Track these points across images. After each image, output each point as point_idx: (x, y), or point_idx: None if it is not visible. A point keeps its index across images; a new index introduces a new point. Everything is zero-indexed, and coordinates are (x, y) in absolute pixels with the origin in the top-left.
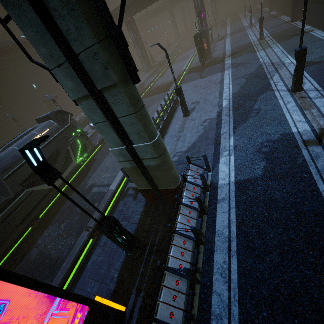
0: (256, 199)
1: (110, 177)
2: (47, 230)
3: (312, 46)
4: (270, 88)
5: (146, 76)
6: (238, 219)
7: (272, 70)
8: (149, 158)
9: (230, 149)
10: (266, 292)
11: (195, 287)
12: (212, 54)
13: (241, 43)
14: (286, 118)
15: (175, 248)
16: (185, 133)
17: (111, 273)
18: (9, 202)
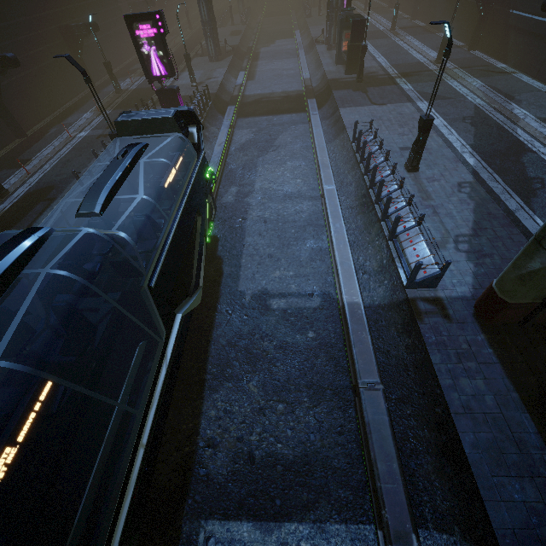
0: None
1: (297, 277)
2: (210, 404)
3: (535, 97)
4: (529, 149)
5: (220, 70)
6: None
7: (506, 120)
8: None
9: None
10: None
11: None
12: None
13: (404, 60)
14: None
15: None
16: (440, 202)
17: (534, 456)
18: (162, 352)
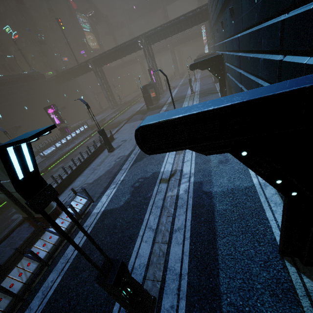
0: (106, 226)
1: None
2: None
3: None
4: None
5: (110, 113)
6: (84, 243)
7: None
8: (15, 192)
9: (118, 183)
10: (61, 304)
11: (18, 305)
12: (159, 101)
13: (181, 94)
14: (164, 160)
15: (16, 269)
16: (101, 167)
17: None
18: None
